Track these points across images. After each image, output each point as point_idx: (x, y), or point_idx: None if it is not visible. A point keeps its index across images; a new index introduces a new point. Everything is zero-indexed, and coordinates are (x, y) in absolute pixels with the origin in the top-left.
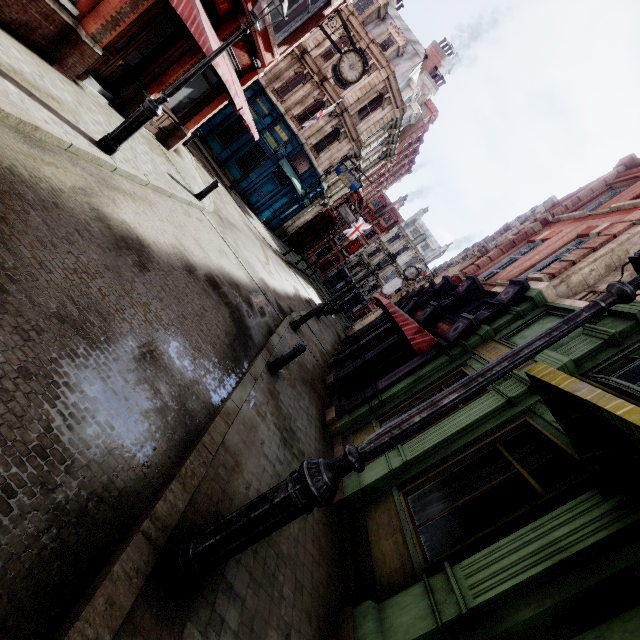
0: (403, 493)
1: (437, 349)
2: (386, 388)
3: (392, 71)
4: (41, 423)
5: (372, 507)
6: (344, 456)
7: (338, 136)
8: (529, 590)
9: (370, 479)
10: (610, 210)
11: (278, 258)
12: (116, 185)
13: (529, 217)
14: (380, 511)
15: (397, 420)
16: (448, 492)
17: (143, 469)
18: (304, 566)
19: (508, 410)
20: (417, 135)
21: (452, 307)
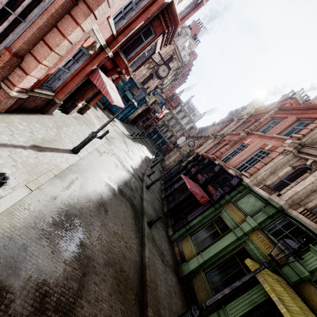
0: (205, 273)
1: (210, 204)
2: (191, 220)
3: (176, 45)
4: (119, 309)
5: (194, 278)
6: (202, 306)
7: (152, 77)
8: (247, 314)
9: (192, 267)
10: (272, 136)
11: (129, 140)
12: (83, 168)
13: (241, 117)
14: (197, 280)
15: (215, 297)
16: (219, 271)
17: (139, 305)
18: (180, 312)
19: (238, 241)
20: (188, 68)
21: (213, 177)
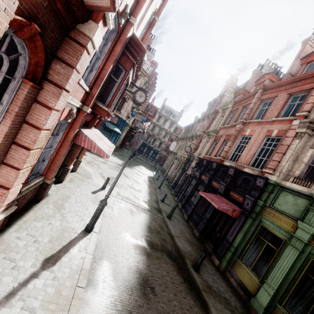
0: (283, 306)
1: (245, 216)
2: (233, 240)
3: None
4: None
5: None
6: None
7: (125, 99)
8: None
9: (265, 303)
10: (272, 120)
11: (127, 168)
12: (104, 245)
13: (225, 107)
14: None
15: None
16: (298, 298)
17: None
18: None
19: (301, 254)
20: (154, 78)
21: (231, 182)
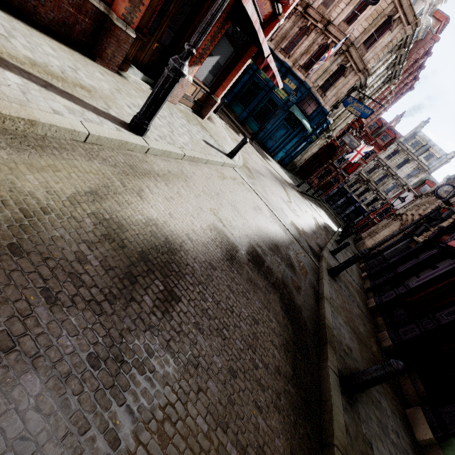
0: None
1: None
2: None
3: None
4: None
5: None
6: None
7: (343, 72)
8: None
9: None
10: None
11: (294, 191)
12: (147, 169)
13: None
14: None
15: None
16: None
17: None
18: None
19: None
20: (425, 49)
21: None
